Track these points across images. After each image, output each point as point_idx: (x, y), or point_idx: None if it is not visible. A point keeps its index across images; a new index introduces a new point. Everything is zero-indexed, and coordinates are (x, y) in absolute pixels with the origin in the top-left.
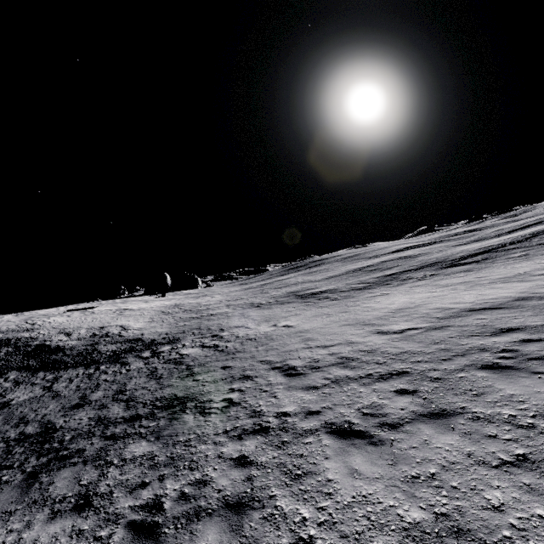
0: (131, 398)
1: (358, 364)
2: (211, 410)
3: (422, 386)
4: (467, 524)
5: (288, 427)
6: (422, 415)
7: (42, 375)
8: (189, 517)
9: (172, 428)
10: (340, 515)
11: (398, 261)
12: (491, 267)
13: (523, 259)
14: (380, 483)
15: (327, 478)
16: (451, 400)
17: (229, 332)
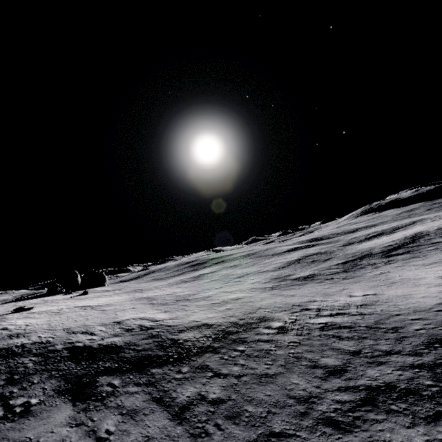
0: (389, 351)
1: None
2: None
3: None
4: None
5: None
6: None
7: (166, 370)
8: None
9: None
10: None
11: (321, 255)
12: (430, 254)
13: None
14: None
15: None
16: None
17: (315, 305)
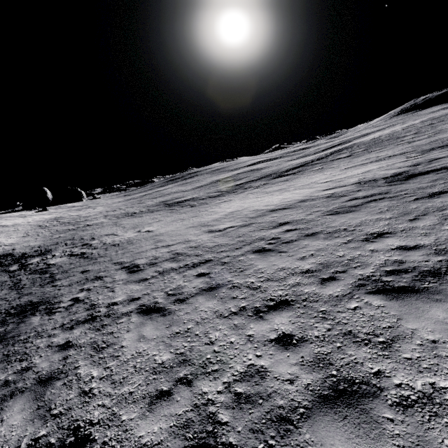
0: None
1: (183, 257)
2: (57, 310)
3: (214, 269)
4: (191, 356)
5: (112, 314)
6: (204, 290)
7: None
8: (5, 398)
9: (17, 330)
10: (118, 369)
11: (248, 173)
12: (300, 177)
13: (318, 172)
14: (154, 341)
15: (121, 346)
16: (226, 277)
17: (98, 240)
